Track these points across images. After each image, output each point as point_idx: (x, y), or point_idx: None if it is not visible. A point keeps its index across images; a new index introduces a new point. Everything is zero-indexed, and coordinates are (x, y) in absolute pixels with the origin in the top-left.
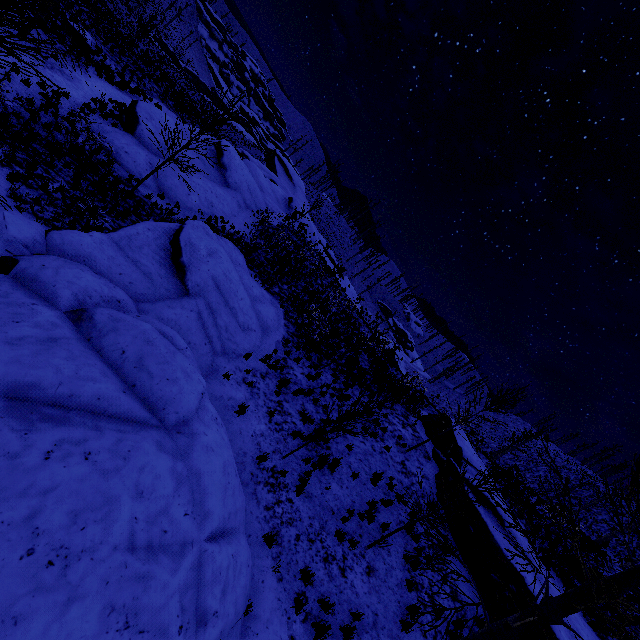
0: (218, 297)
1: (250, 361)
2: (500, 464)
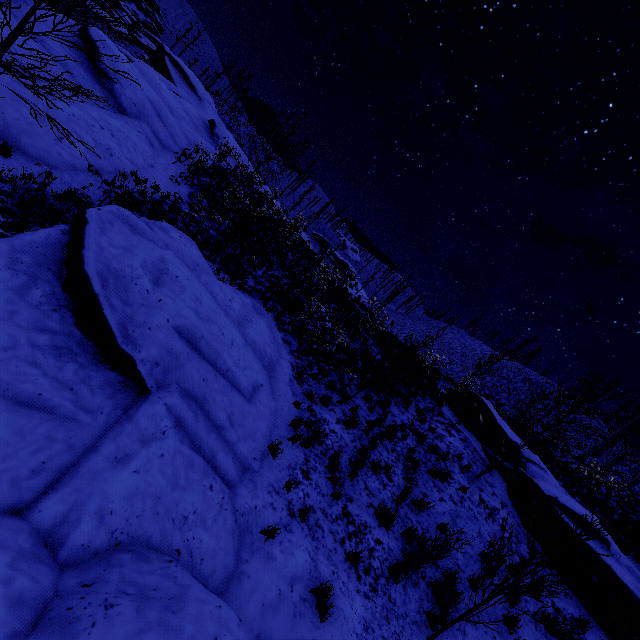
0: (200, 367)
1: (278, 454)
2: (455, 379)
